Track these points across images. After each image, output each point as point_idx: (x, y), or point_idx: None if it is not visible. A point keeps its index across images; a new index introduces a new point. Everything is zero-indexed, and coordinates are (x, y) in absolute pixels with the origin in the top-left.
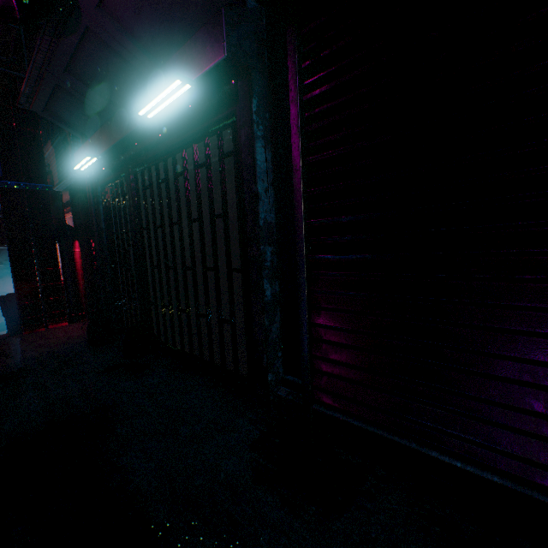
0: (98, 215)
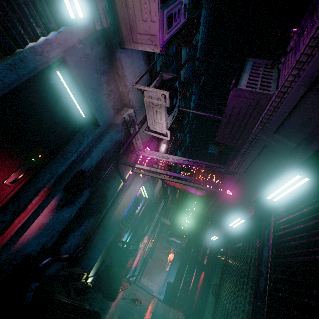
0: (213, 261)
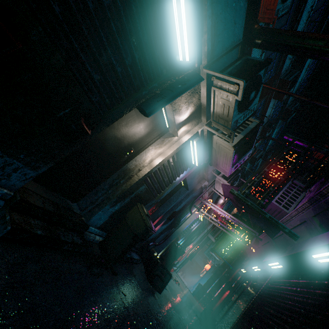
0: (238, 286)
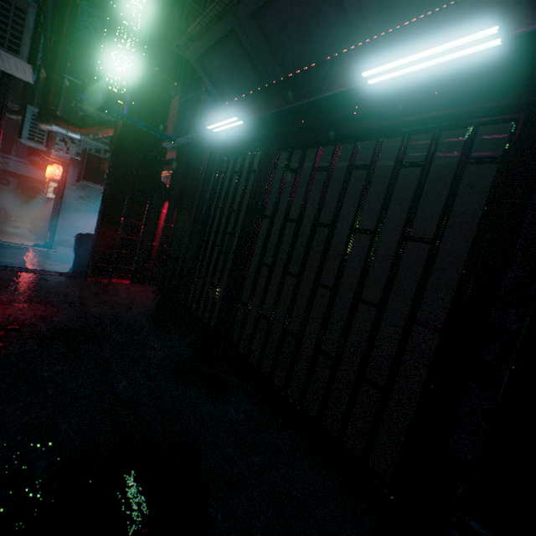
0: (207, 183)
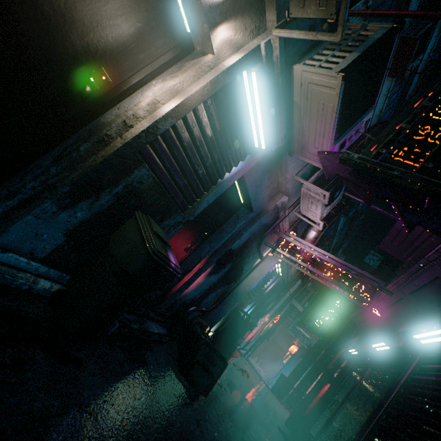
0: (344, 377)
